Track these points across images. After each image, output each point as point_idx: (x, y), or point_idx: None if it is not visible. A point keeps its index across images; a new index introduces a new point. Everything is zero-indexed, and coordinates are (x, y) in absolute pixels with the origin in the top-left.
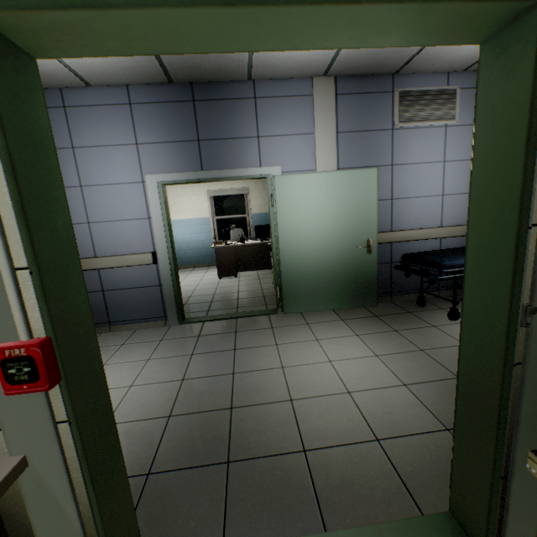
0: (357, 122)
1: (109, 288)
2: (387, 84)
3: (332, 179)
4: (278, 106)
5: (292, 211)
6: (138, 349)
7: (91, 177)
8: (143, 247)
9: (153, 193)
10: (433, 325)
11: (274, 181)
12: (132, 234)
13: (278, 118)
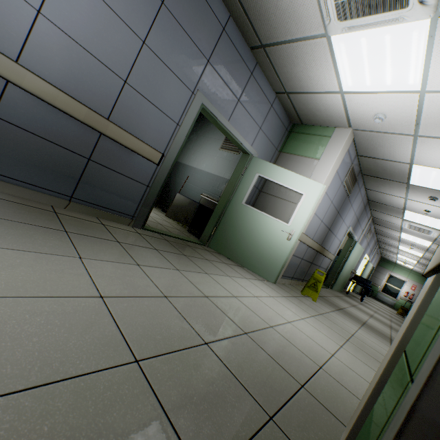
0: (365, 232)
1: (320, 265)
2: (371, 224)
3: (360, 248)
4: (366, 219)
5: (352, 254)
6: (338, 300)
7: (346, 218)
8: (333, 252)
9: (347, 233)
10: (362, 303)
11: (356, 243)
12: (335, 245)
13: (364, 223)
